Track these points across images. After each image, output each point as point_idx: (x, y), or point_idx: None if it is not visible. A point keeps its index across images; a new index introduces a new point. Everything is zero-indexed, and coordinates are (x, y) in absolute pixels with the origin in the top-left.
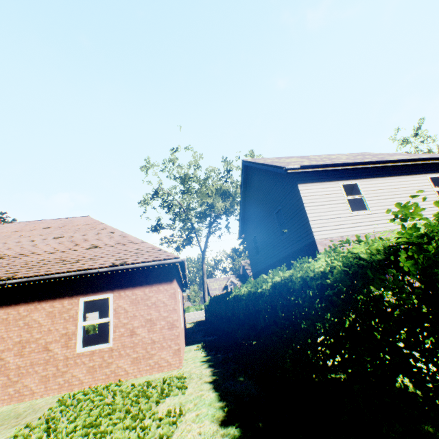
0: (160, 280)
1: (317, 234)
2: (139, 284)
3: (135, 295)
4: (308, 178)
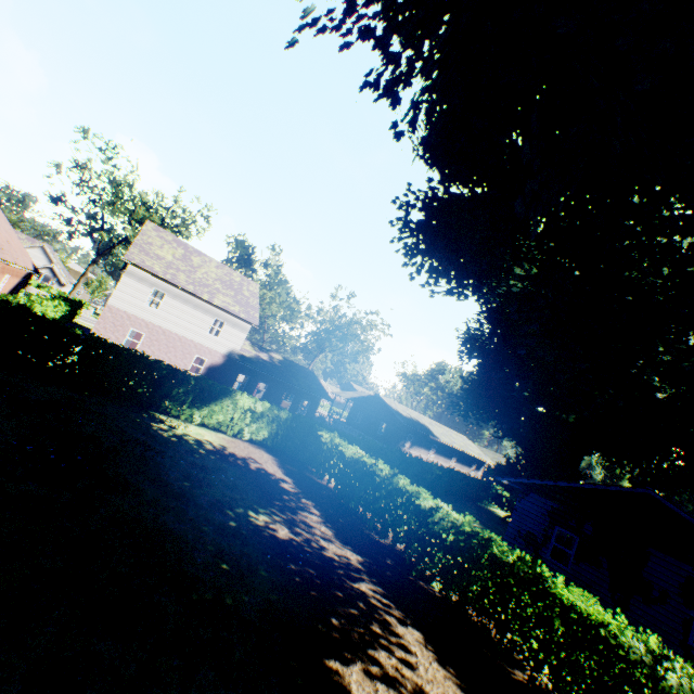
0: None
1: (112, 302)
2: None
3: None
4: (137, 272)
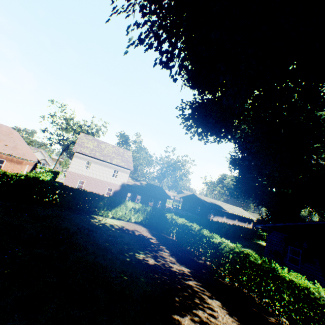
0: (20, 162)
1: (70, 169)
2: (14, 161)
3: (12, 163)
4: (79, 155)
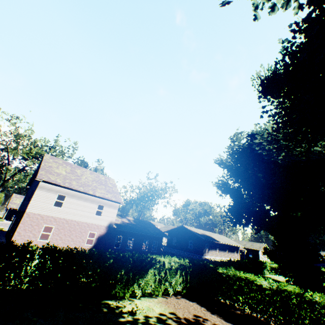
0: None
1: (29, 209)
2: None
3: None
4: (46, 186)
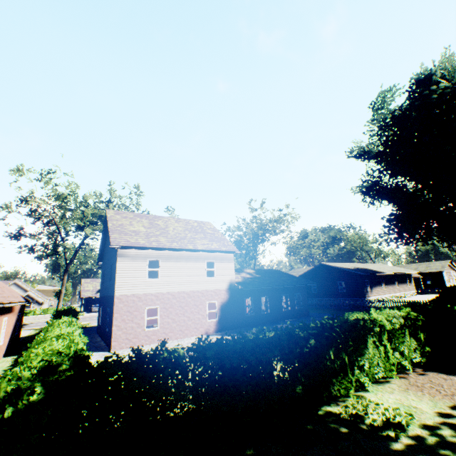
0: None
1: (118, 291)
2: None
3: None
4: (127, 253)
